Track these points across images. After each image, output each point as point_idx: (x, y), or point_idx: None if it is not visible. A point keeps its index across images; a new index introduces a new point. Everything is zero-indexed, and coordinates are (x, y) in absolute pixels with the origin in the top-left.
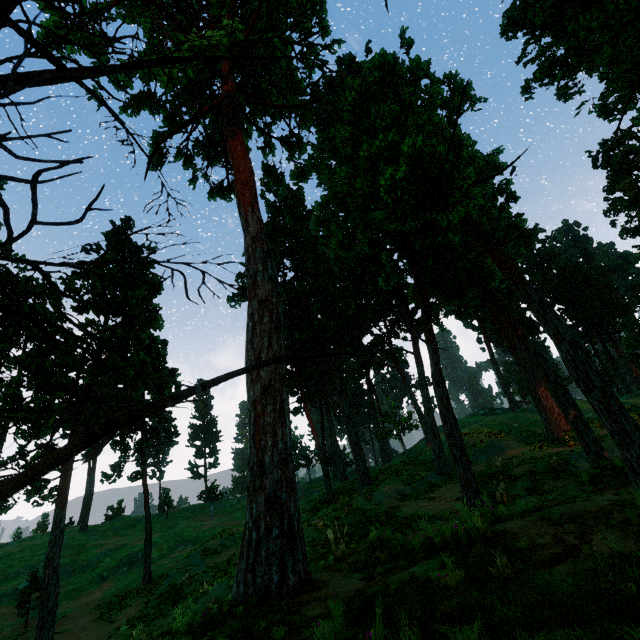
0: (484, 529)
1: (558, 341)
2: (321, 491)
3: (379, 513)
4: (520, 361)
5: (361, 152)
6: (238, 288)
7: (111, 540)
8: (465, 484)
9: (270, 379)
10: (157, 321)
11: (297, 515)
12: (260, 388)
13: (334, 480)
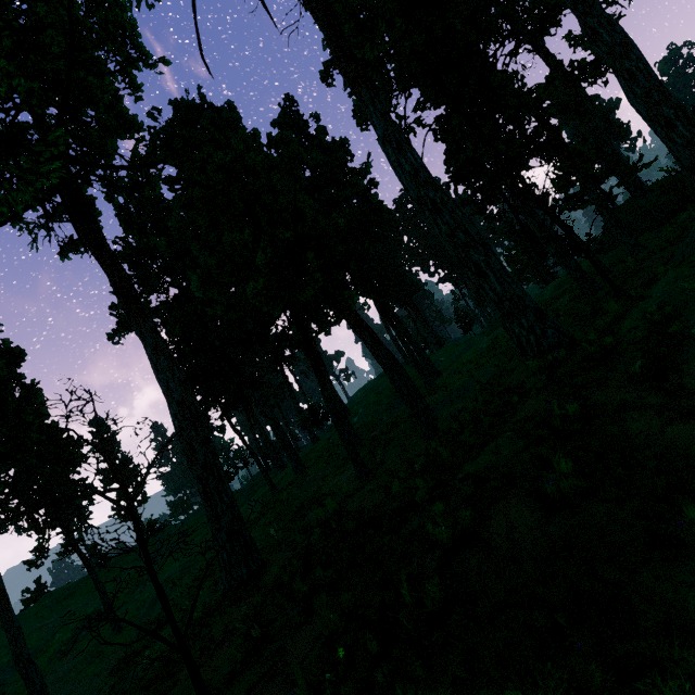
0: (337, 508)
1: (384, 369)
2: (265, 485)
3: (309, 497)
4: (399, 334)
5: (224, 240)
6: (117, 322)
7: (50, 619)
8: (355, 463)
9: (205, 459)
10: (38, 396)
11: (248, 533)
12: (200, 467)
13: (275, 470)
